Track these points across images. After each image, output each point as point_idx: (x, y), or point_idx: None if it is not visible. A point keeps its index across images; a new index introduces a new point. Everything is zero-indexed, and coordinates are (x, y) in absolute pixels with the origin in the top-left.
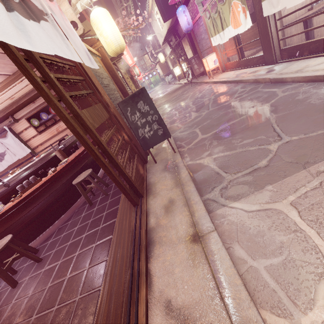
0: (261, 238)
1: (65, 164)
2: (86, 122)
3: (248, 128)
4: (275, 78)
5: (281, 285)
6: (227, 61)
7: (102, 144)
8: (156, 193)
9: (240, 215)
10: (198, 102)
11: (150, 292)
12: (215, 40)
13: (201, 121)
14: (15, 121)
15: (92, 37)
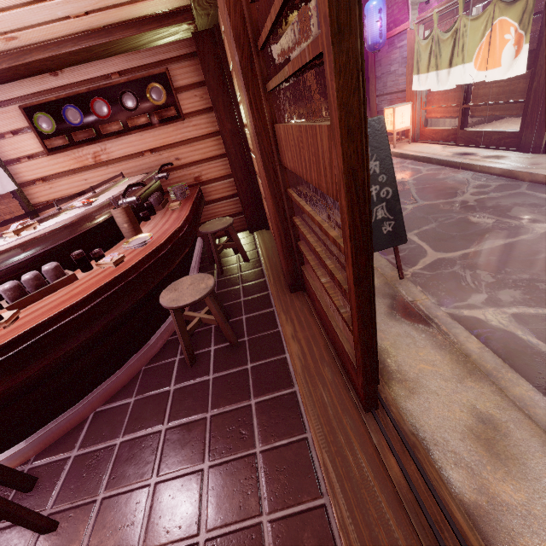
0: None
1: (145, 249)
2: (367, 158)
3: None
4: None
5: None
6: (425, 124)
7: (371, 234)
8: (411, 379)
9: None
10: None
11: None
12: (424, 81)
13: (412, 221)
14: None
15: None
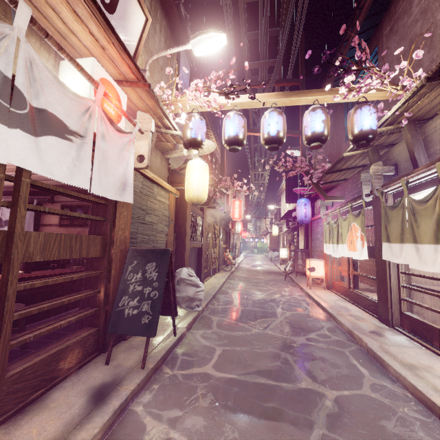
0: None
1: None
2: (14, 248)
3: (270, 418)
4: (373, 350)
5: None
6: (338, 278)
7: (7, 287)
8: (12, 434)
9: None
10: (268, 307)
11: None
12: (328, 248)
13: (238, 340)
14: (53, 201)
15: None
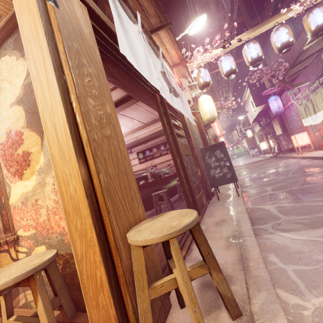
0: (298, 255)
1: (151, 181)
2: (179, 148)
3: None
4: None
5: (303, 280)
6: (322, 140)
7: (184, 163)
8: (212, 215)
9: (284, 240)
10: (278, 170)
11: (188, 256)
12: (307, 121)
13: (274, 183)
14: (130, 152)
15: (195, 111)
